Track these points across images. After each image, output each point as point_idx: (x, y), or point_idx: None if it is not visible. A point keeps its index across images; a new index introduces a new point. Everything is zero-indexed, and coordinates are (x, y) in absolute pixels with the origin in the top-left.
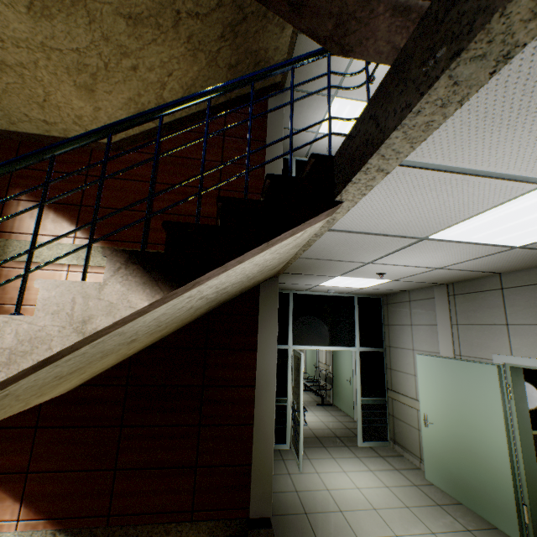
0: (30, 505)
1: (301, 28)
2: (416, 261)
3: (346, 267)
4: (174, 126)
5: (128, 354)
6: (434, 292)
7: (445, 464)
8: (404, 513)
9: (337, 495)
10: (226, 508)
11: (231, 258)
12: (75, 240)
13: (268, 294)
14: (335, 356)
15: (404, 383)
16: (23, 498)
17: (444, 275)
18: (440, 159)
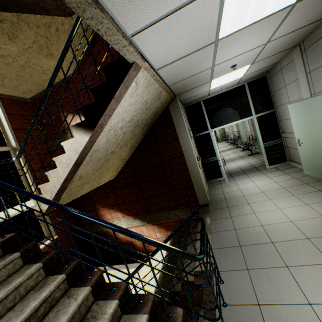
0: (124, 212)
1: (55, 15)
2: (240, 50)
3: (205, 75)
4: (93, 43)
5: (125, 158)
6: (292, 55)
7: (312, 163)
8: (280, 191)
9: (244, 191)
10: (188, 203)
11: (104, 112)
12: None
13: (174, 110)
14: (253, 125)
15: (288, 126)
16: (121, 211)
17: (282, 43)
18: (147, 21)
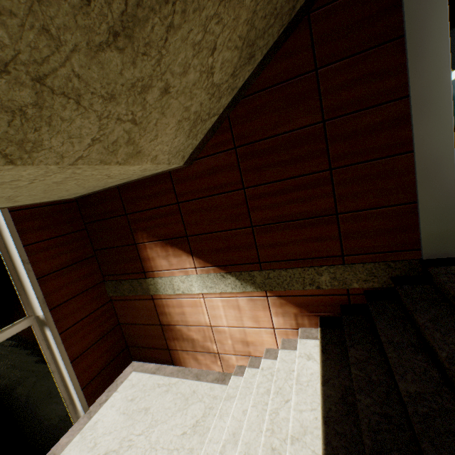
0: None
1: None
2: None
3: None
4: (238, 97)
5: None
6: None
7: None
8: None
9: None
10: None
11: None
12: (196, 270)
13: None
14: None
15: None
16: None
17: None
18: None
